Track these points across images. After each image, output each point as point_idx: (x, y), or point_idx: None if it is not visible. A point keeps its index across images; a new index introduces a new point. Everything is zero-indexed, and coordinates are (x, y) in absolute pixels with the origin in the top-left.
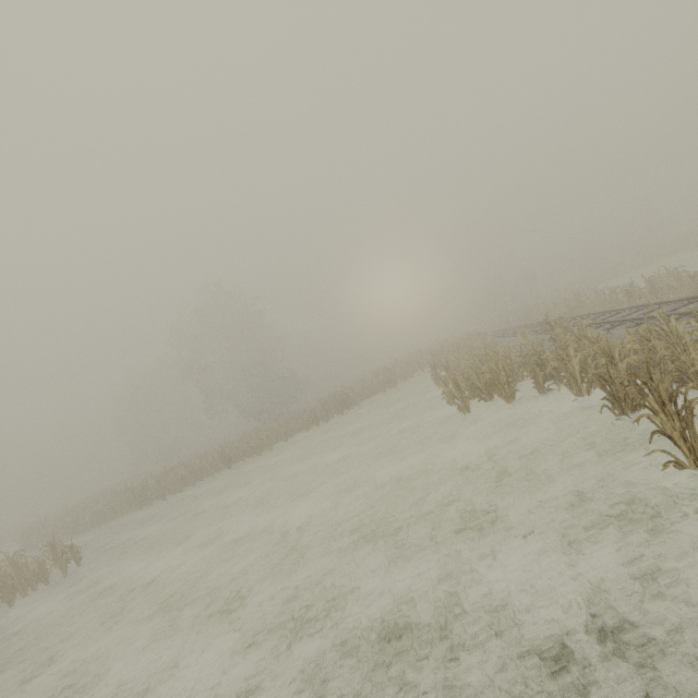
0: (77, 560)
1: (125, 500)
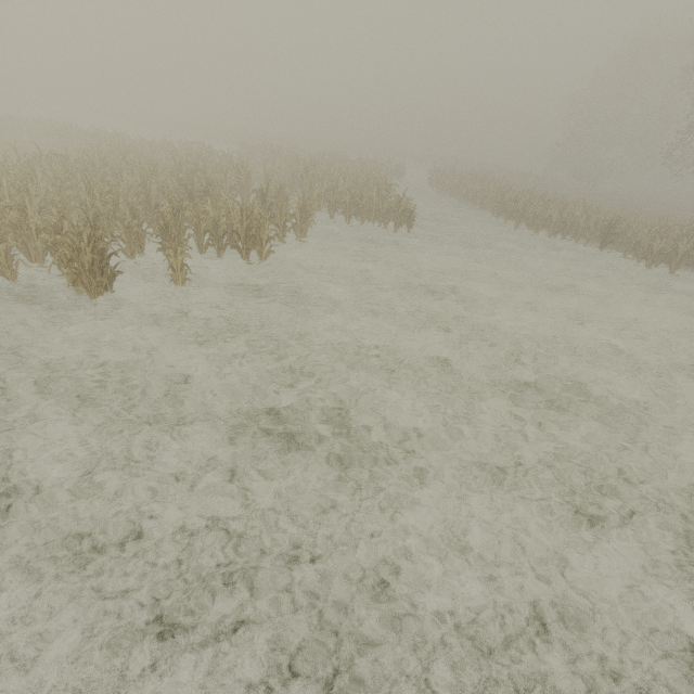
0: (410, 226)
1: (495, 198)
